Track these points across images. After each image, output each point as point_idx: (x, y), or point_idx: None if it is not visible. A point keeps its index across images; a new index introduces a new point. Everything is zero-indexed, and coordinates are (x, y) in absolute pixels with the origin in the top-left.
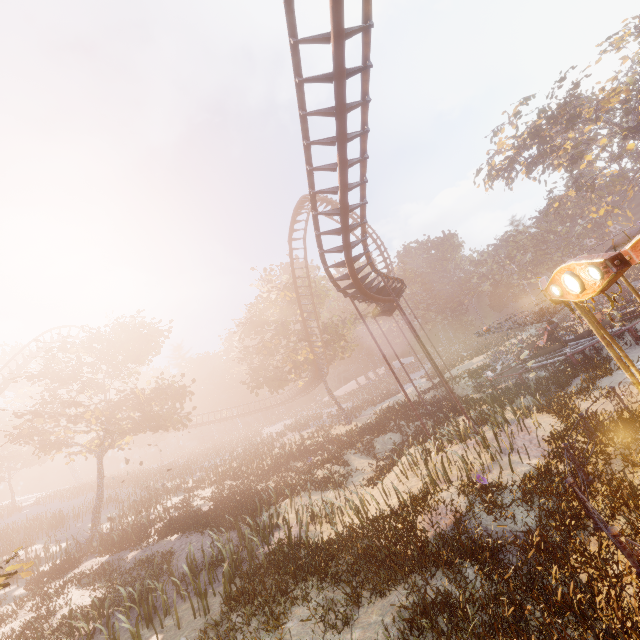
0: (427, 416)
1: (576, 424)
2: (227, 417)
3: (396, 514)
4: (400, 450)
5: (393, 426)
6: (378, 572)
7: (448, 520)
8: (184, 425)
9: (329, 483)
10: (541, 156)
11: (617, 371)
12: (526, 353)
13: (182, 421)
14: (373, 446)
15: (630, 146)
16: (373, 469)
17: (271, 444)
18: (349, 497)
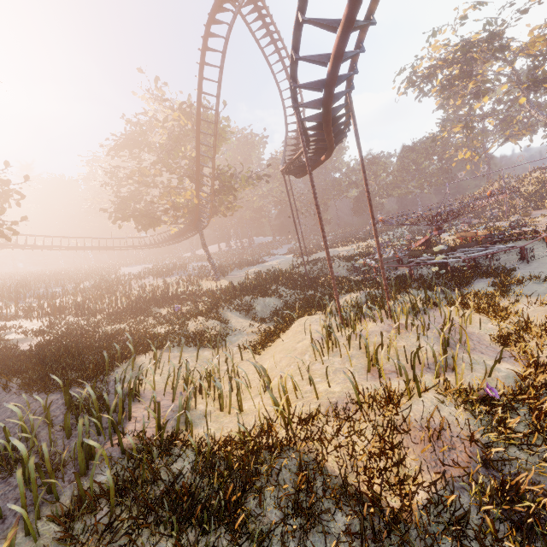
0: (308, 287)
1: (546, 330)
2: (77, 246)
3: (347, 418)
4: (292, 317)
5: (274, 291)
6: (352, 543)
7: (463, 454)
8: (5, 237)
9: (203, 339)
10: (459, 78)
11: (527, 282)
12: (442, 247)
13: (2, 231)
14: (253, 306)
15: (522, 100)
16: (254, 331)
17: (128, 284)
18: (229, 360)
